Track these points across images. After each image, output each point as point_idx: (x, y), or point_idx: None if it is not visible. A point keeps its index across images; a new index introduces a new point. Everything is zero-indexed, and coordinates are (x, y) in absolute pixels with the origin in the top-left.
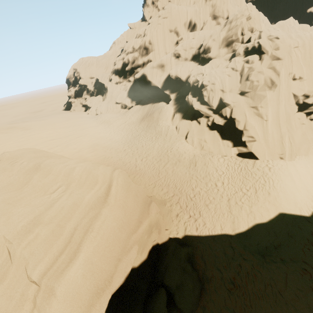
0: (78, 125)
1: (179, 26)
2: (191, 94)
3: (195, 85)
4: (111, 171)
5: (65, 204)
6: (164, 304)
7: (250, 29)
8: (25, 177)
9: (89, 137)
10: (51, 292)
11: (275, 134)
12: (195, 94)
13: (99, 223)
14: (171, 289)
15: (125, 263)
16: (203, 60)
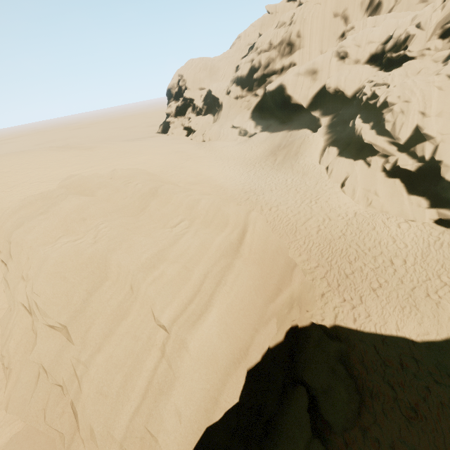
0: (182, 152)
1: (352, 6)
2: (361, 117)
3: (371, 103)
4: (246, 213)
5: (191, 243)
6: (304, 407)
7: None
8: (141, 202)
9: (196, 170)
10: (182, 344)
11: None
12: (369, 118)
13: (232, 276)
14: (315, 391)
15: (263, 336)
16: (389, 63)
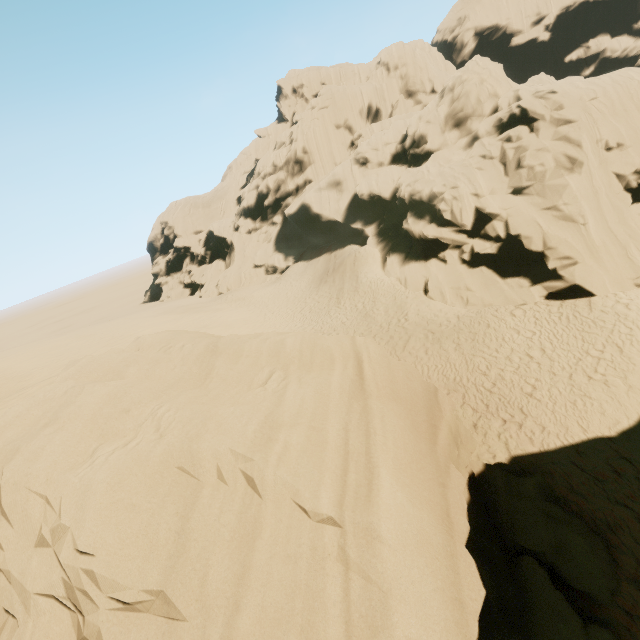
0: (198, 313)
1: (352, 116)
2: (412, 215)
3: (417, 198)
4: (350, 339)
5: (304, 394)
6: (548, 584)
7: (493, 92)
8: (200, 367)
9: (229, 328)
10: (369, 535)
11: (609, 245)
12: (421, 214)
13: (377, 421)
14: (545, 556)
15: (456, 491)
16: (415, 159)
